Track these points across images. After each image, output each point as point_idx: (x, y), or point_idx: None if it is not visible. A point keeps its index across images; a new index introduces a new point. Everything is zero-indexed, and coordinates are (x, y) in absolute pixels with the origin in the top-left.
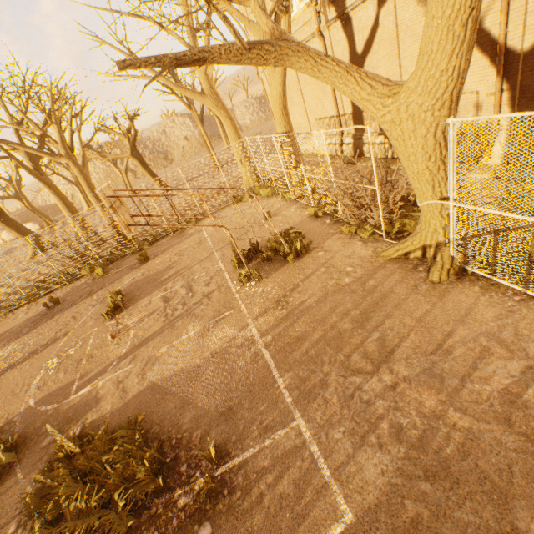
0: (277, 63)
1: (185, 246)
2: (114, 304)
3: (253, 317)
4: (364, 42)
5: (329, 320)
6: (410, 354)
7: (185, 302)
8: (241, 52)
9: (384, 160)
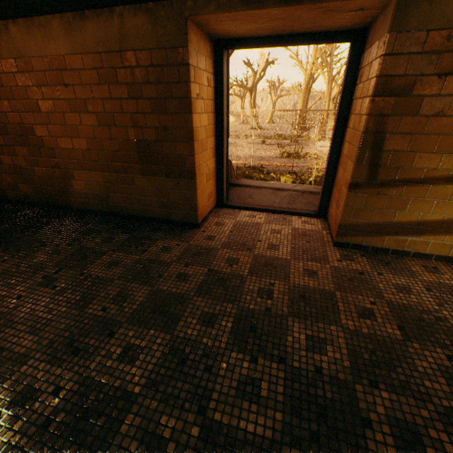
0: None
1: None
2: None
3: None
4: None
5: None
6: None
7: None
8: None
9: None
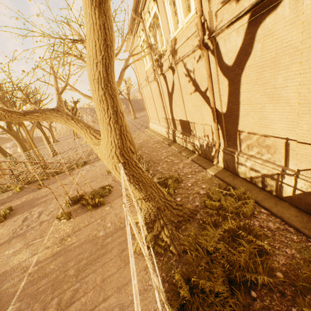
0: (46, 120)
1: (64, 182)
2: (0, 217)
3: (44, 248)
4: (171, 88)
5: (69, 264)
6: (78, 309)
7: (30, 224)
8: (19, 117)
9: (182, 147)
